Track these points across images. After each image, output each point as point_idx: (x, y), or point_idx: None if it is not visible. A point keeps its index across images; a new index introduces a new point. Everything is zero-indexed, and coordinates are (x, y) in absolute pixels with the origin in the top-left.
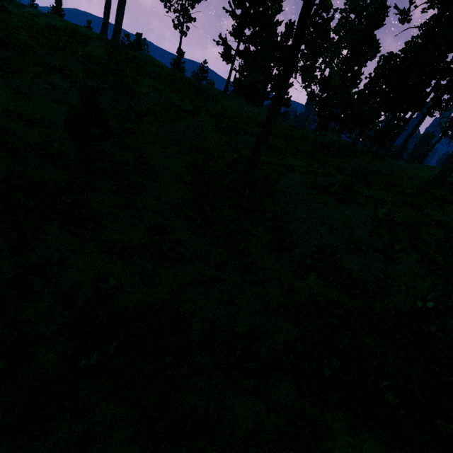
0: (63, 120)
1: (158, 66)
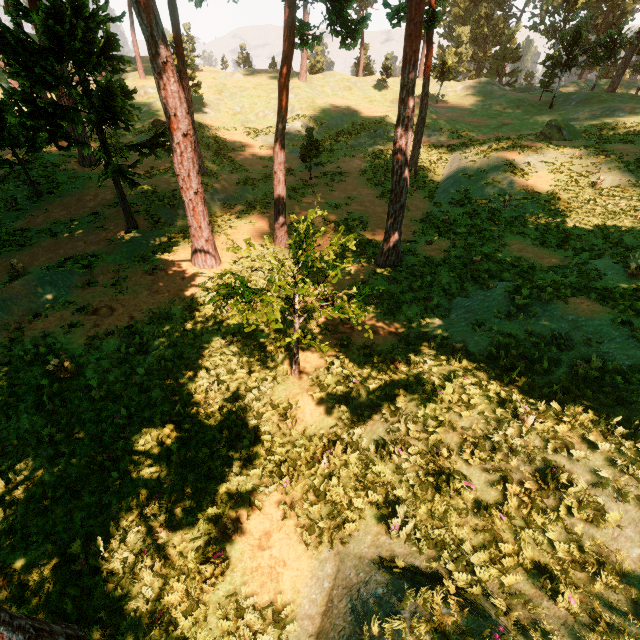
0: (289, 155)
1: (342, 81)
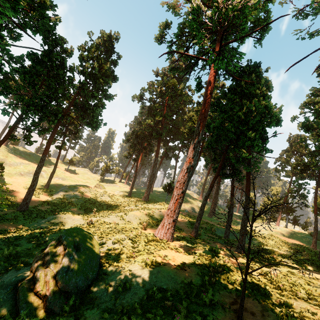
0: None
1: (26, 151)
